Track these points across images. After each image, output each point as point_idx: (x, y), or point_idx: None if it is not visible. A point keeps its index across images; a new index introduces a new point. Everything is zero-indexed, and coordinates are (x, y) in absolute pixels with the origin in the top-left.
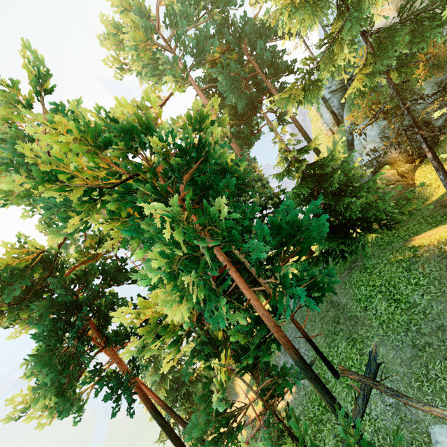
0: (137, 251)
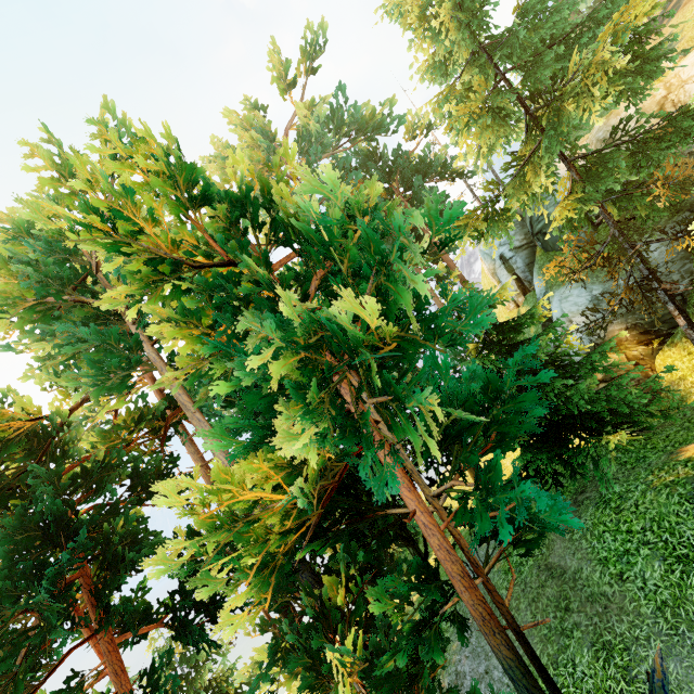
0: (218, 382)
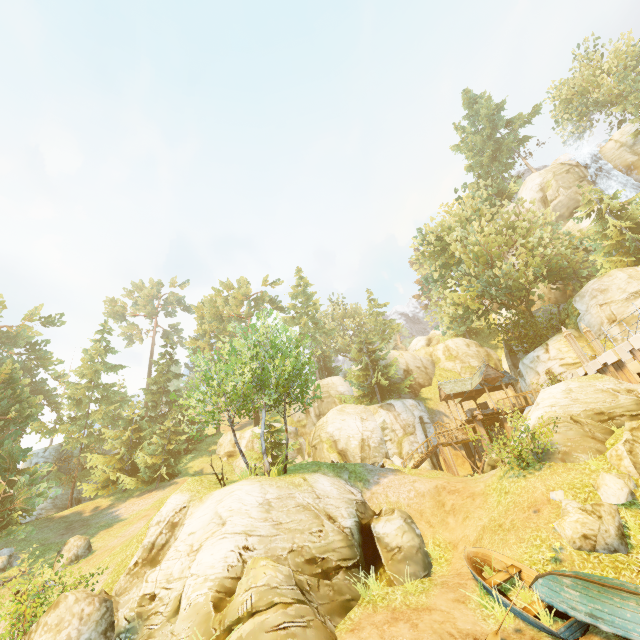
0: None
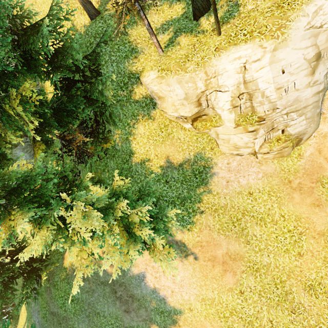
0: None
